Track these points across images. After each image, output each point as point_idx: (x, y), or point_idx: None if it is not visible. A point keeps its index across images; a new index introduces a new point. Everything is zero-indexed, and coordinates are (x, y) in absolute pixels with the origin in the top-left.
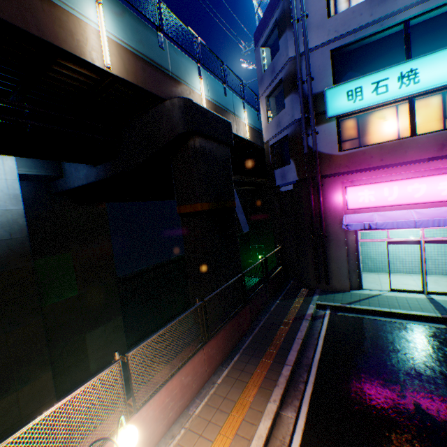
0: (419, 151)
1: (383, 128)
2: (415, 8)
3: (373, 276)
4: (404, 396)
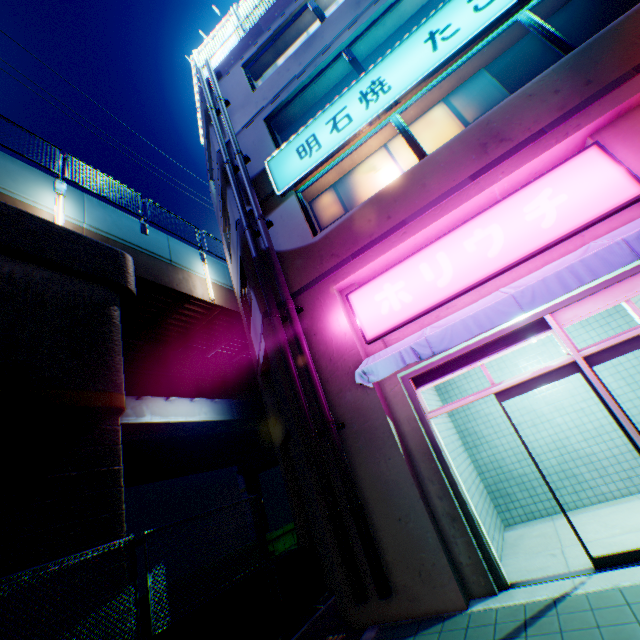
0: (447, 173)
1: (380, 180)
2: (348, 31)
3: (540, 528)
4: None
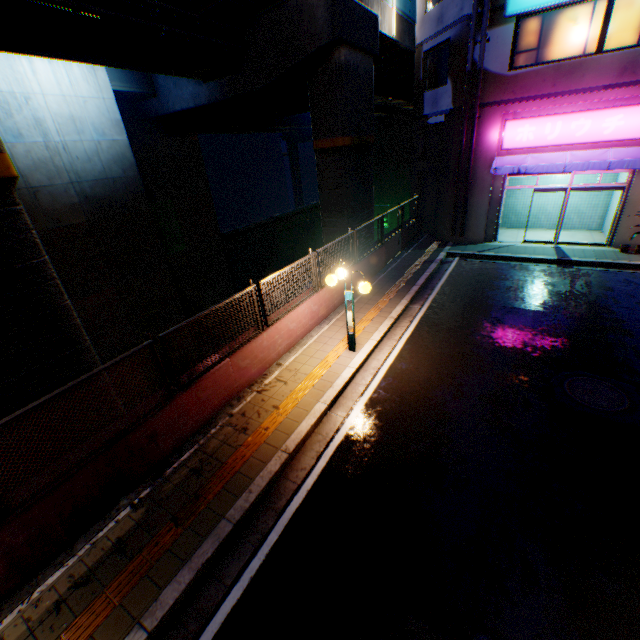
0: (597, 77)
1: (570, 37)
2: None
3: (512, 232)
4: (499, 298)
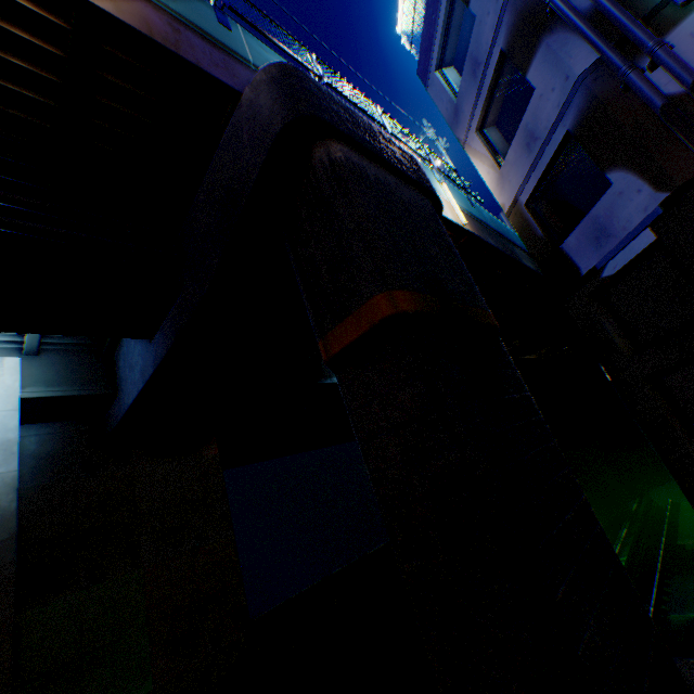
0: None
1: None
2: None
3: None
4: None
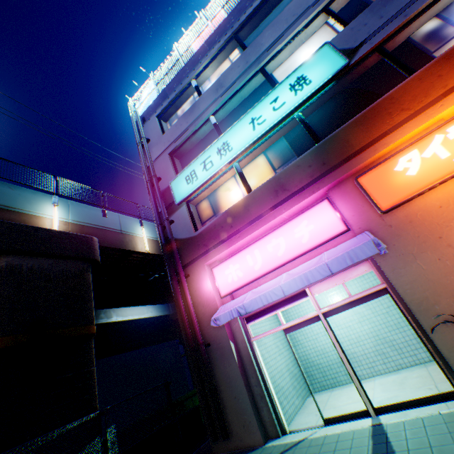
0: (260, 205)
1: (231, 197)
2: (212, 106)
3: (322, 396)
4: None
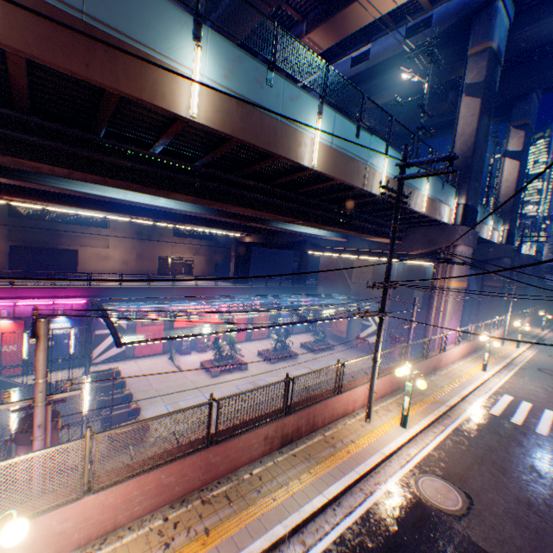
0: None
1: None
2: None
3: None
4: None
